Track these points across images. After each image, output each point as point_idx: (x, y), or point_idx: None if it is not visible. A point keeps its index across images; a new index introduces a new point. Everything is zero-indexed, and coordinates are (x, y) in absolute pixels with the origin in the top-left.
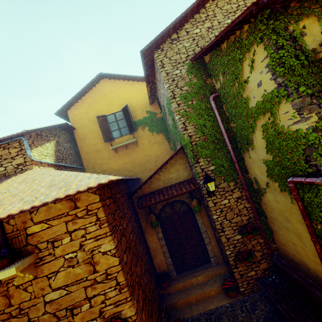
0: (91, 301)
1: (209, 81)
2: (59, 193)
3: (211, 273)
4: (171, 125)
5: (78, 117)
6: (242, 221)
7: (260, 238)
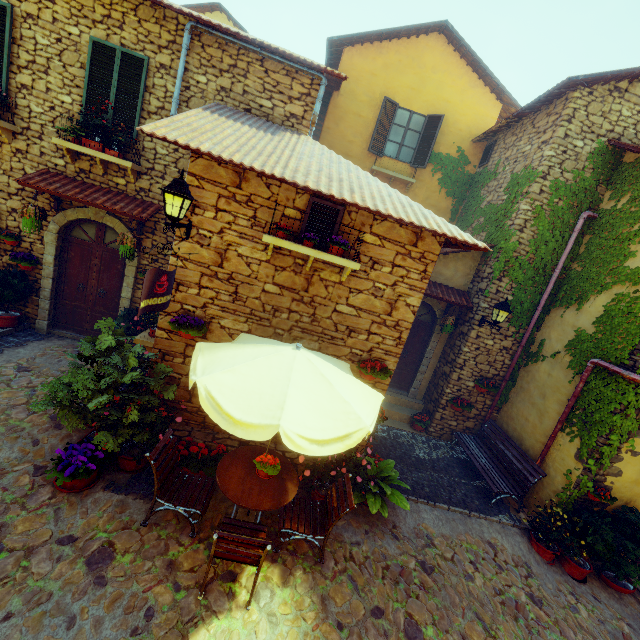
0: (370, 335)
1: (602, 189)
2: (433, 225)
3: (403, 401)
4: (492, 205)
5: (354, 74)
6: (487, 372)
7: (489, 399)
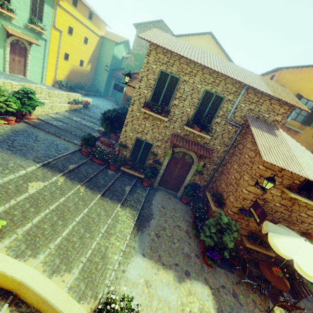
0: (309, 224)
1: None
2: None
3: None
4: None
5: (284, 81)
6: None
7: None
